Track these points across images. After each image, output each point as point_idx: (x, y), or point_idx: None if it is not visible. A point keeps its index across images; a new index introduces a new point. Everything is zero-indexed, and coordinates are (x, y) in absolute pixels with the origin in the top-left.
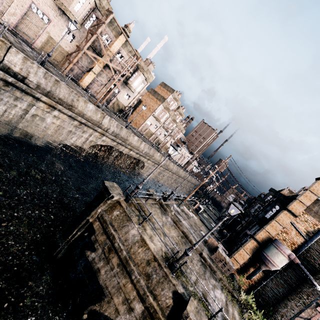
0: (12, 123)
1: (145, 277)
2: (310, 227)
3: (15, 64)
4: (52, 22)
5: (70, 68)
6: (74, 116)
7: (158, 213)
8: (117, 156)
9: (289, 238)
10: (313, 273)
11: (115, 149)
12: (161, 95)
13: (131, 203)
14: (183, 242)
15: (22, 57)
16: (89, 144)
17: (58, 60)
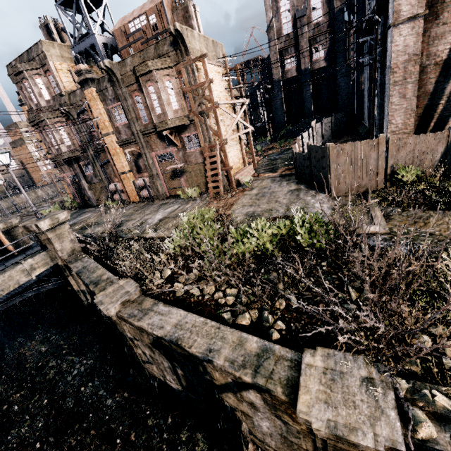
0: None
1: None
2: None
3: None
4: None
5: None
6: None
7: None
8: None
9: None
10: None
11: None
12: (18, 139)
13: None
14: None
15: None
16: None
17: None
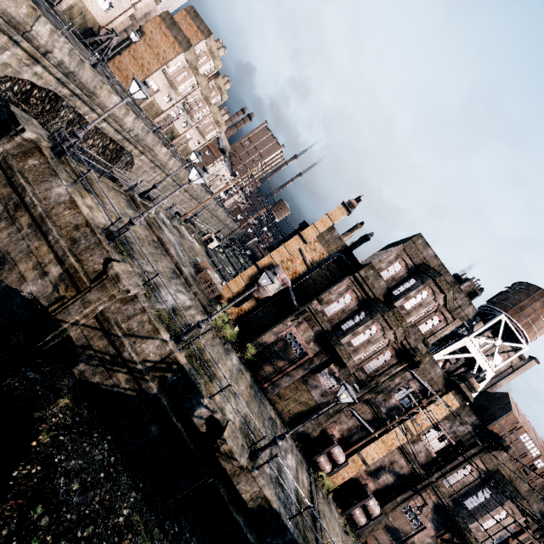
0: None
1: (69, 241)
2: (317, 257)
3: None
4: None
5: None
6: None
7: (120, 202)
8: (73, 122)
9: (293, 267)
10: (304, 302)
11: (68, 105)
12: (185, 35)
13: (67, 164)
14: (154, 245)
15: None
16: (2, 71)
17: None
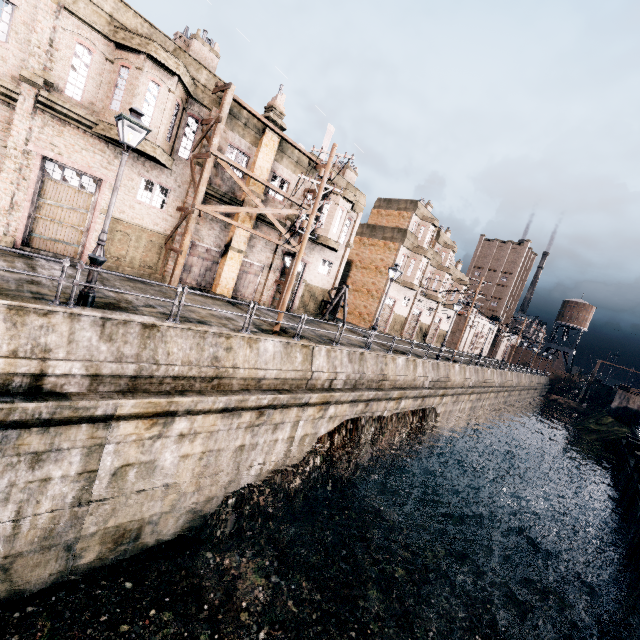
0: (59, 535)
1: None
2: None
3: None
4: (105, 183)
5: (181, 267)
6: (237, 403)
7: None
8: (375, 433)
9: None
10: None
11: (365, 419)
12: (391, 227)
13: None
14: None
15: (2, 311)
16: (301, 449)
17: (150, 264)
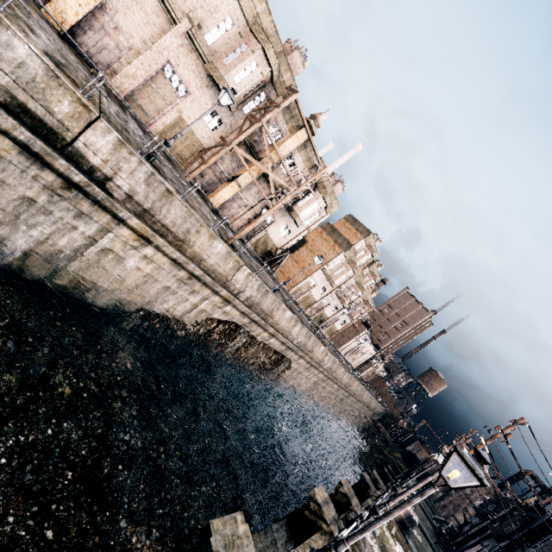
0: (59, 259)
1: None
2: None
3: (97, 150)
4: (191, 96)
5: (200, 171)
6: (183, 262)
7: None
8: (244, 344)
9: None
10: None
11: (244, 330)
12: (345, 237)
13: None
14: None
15: (115, 140)
16: (197, 316)
17: (183, 157)
